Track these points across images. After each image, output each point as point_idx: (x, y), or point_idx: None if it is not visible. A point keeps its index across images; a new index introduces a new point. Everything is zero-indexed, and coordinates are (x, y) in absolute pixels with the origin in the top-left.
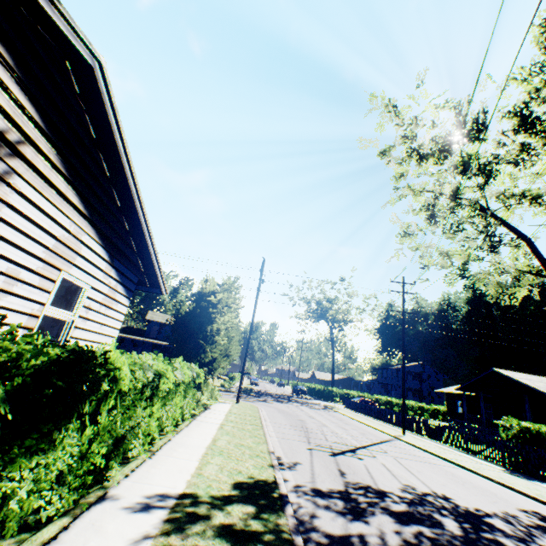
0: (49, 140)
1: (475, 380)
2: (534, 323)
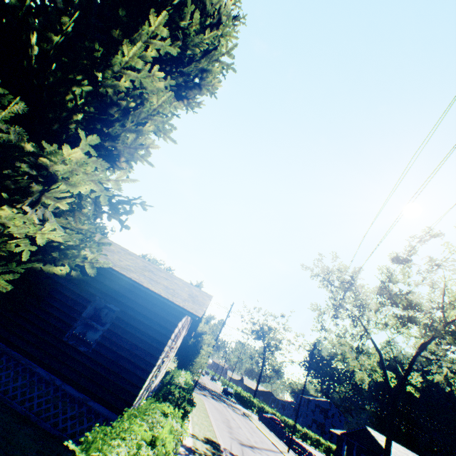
0: None
1: (354, 431)
2: (423, 399)
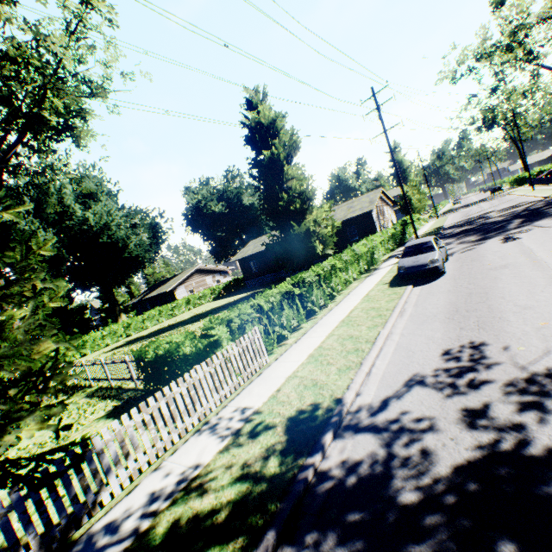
0: (381, 201)
1: None
2: None
